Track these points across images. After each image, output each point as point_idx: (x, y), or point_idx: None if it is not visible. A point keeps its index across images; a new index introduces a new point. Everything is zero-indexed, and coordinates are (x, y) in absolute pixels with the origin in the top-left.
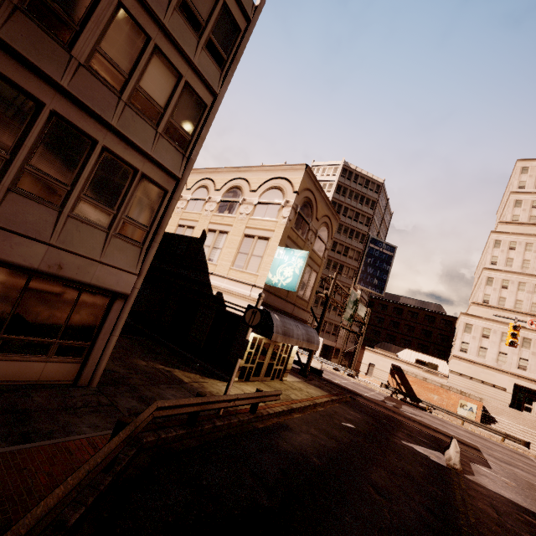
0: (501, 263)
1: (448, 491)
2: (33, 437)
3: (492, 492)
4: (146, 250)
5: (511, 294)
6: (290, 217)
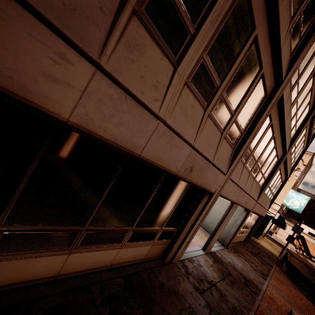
0: None
1: None
2: (270, 265)
3: None
4: (270, 202)
5: None
6: (299, 176)
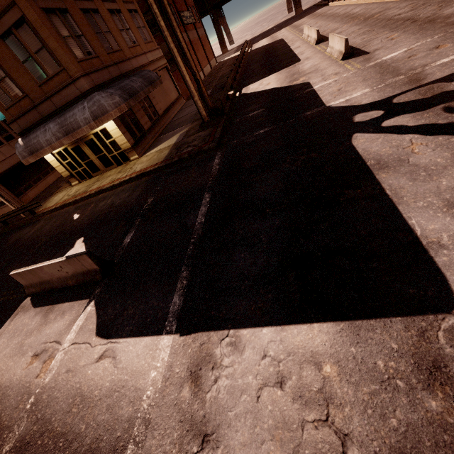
0: None
1: None
2: None
3: None
4: None
5: None
6: None
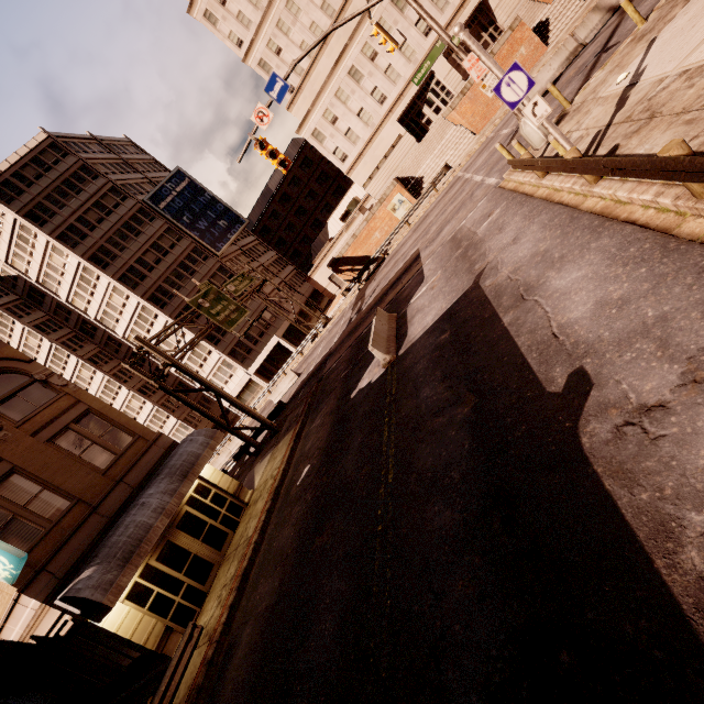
0: (242, 33)
1: (378, 442)
2: None
3: (419, 341)
4: None
5: (290, 49)
6: None
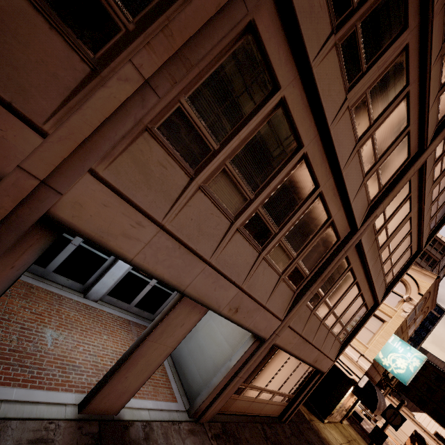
0: None
1: None
2: None
3: None
4: (341, 345)
5: None
6: (409, 312)
